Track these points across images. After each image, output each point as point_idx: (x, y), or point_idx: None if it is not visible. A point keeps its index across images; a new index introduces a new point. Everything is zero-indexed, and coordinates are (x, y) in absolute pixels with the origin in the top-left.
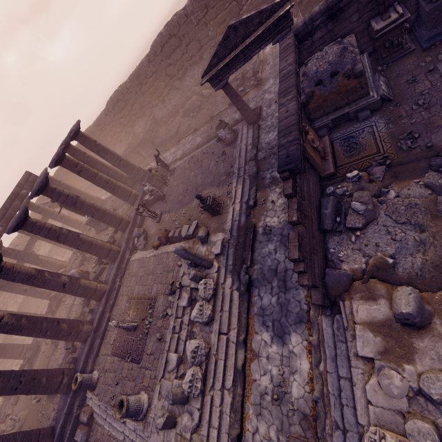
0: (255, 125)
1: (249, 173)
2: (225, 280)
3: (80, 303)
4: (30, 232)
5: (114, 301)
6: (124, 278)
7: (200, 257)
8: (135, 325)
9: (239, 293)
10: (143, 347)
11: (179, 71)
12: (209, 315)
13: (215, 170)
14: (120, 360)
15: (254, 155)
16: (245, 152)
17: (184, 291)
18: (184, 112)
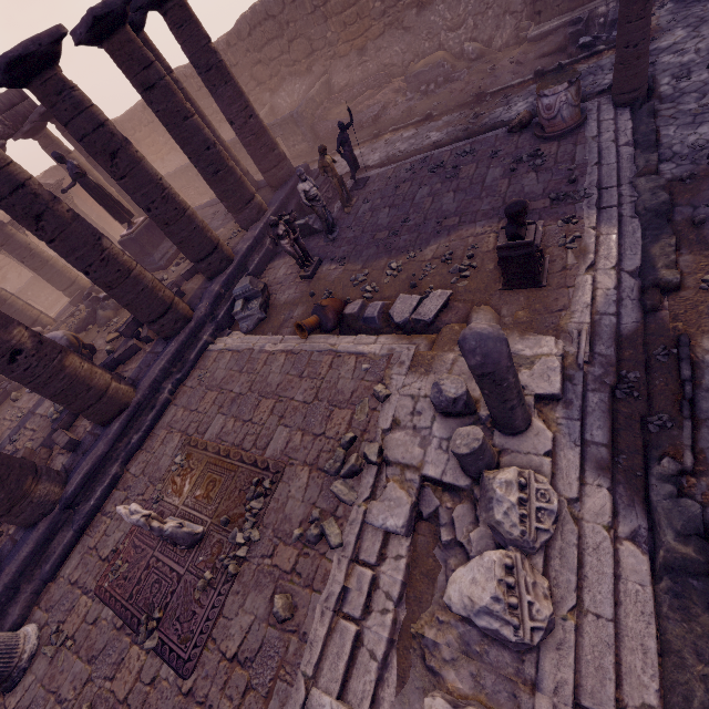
0: (646, 104)
1: (644, 202)
2: (581, 492)
3: (50, 415)
4: None
5: (144, 437)
6: (185, 387)
7: (520, 388)
8: (197, 533)
9: (648, 556)
10: (212, 621)
11: None
12: (549, 620)
13: (505, 187)
14: (119, 626)
15: (657, 162)
16: (616, 157)
17: (392, 477)
18: (408, 80)
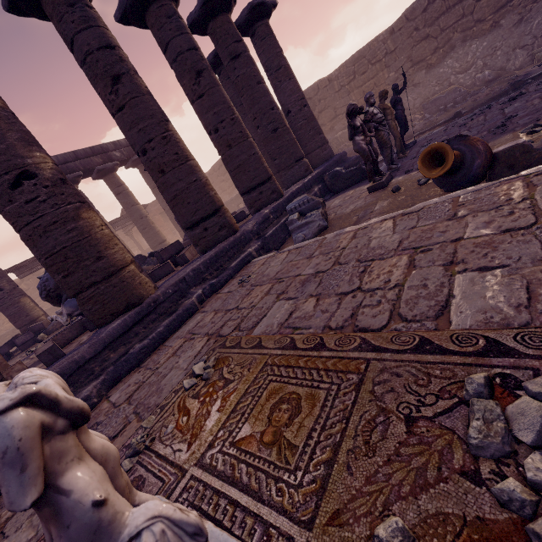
0: None
1: None
2: None
3: None
4: (57, 20)
5: (148, 350)
6: (219, 293)
7: None
8: None
9: None
10: None
11: (435, 52)
12: None
13: None
14: None
15: None
16: None
17: None
18: (425, 107)
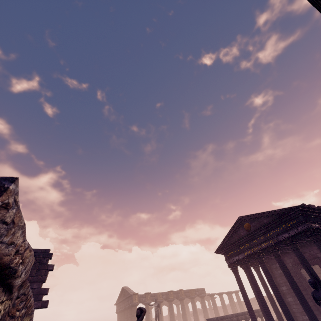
0: None
1: None
2: None
3: None
4: (211, 299)
5: None
6: None
7: None
8: None
9: None
10: None
11: None
12: None
13: None
14: None
15: None
16: None
17: None
18: None
